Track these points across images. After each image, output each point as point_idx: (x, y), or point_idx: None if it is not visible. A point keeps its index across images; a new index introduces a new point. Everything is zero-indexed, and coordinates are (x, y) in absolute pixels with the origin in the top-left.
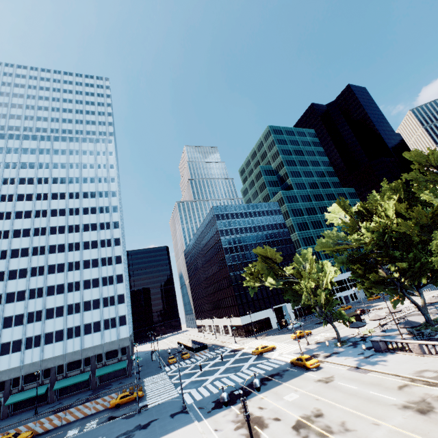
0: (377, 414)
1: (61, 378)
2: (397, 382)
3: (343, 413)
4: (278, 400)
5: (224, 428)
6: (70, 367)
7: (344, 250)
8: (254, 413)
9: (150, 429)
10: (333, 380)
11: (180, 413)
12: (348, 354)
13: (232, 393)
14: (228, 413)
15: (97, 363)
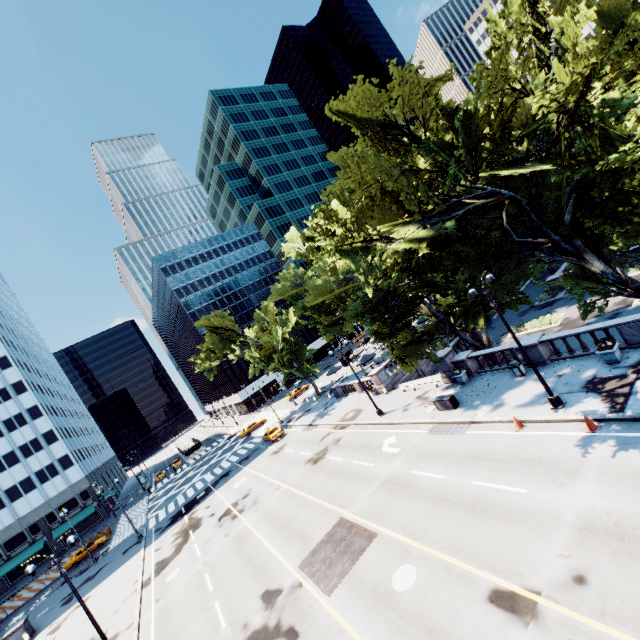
0: (286, 477)
1: (4, 563)
2: (325, 432)
3: (265, 486)
4: (227, 491)
5: (165, 544)
6: (11, 546)
7: (304, 291)
8: (200, 515)
9: (97, 577)
10: (283, 449)
11: (134, 545)
12: (316, 409)
13: (195, 498)
14: (178, 525)
15: (51, 525)
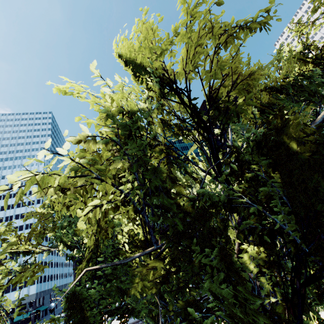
0: None
1: None
2: None
3: None
4: None
5: None
6: None
7: None
8: None
9: None
10: None
11: None
12: None
13: None
14: None
15: (11, 314)
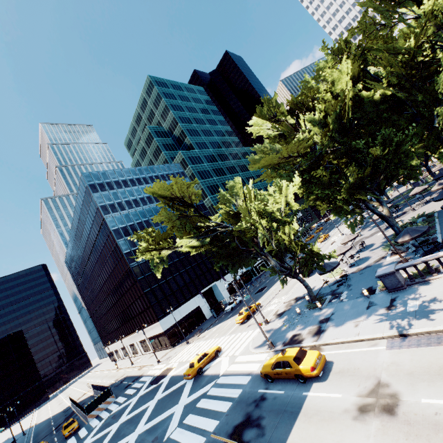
0: None
1: None
2: None
3: None
4: None
5: None
6: None
7: (288, 163)
8: None
9: None
10: (400, 397)
11: None
12: (351, 315)
13: None
14: None
15: None
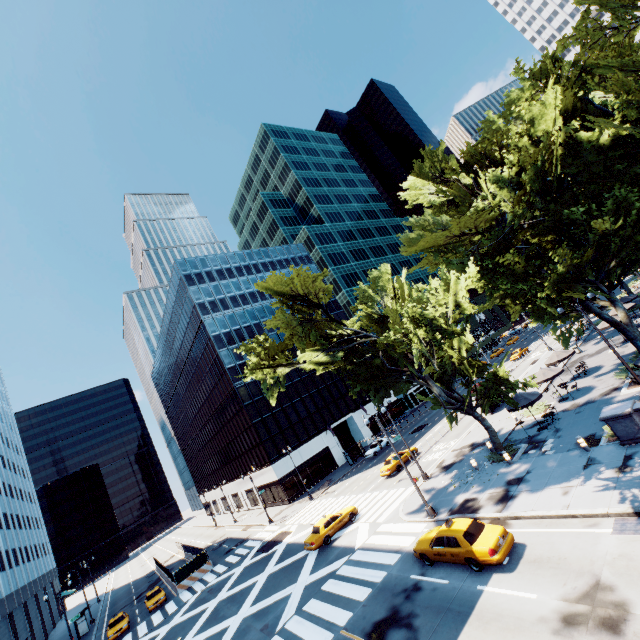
0: None
1: None
2: None
3: None
4: None
5: None
6: None
7: (460, 244)
8: None
9: None
10: (631, 608)
11: None
12: (557, 476)
13: None
14: None
15: None
